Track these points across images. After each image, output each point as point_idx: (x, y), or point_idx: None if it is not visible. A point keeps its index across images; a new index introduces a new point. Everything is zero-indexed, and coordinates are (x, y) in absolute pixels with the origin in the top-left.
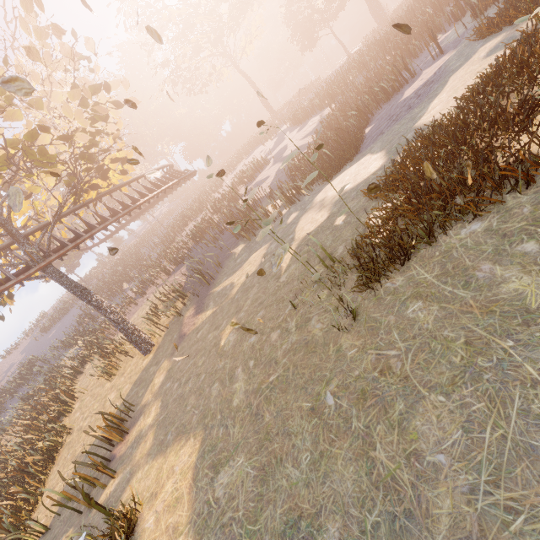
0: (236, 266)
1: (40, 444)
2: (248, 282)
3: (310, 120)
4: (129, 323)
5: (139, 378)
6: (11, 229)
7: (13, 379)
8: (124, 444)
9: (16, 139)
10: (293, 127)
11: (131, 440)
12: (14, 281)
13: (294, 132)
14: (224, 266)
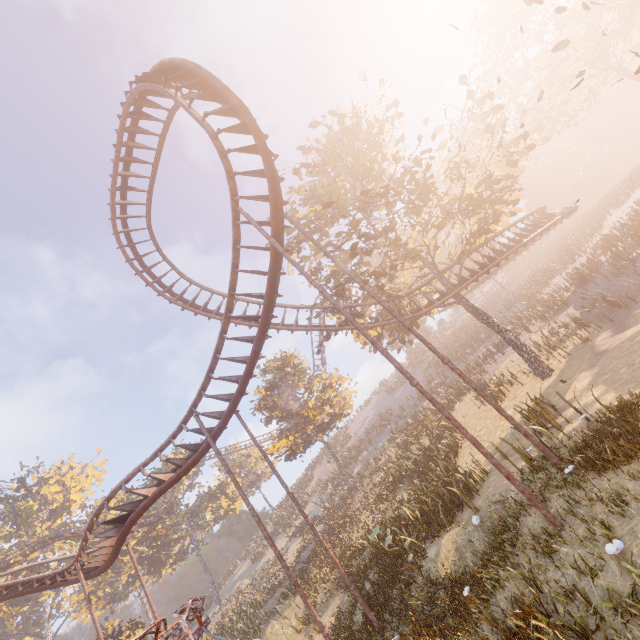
0: None
1: (443, 441)
2: None
3: None
4: (526, 345)
5: (544, 393)
6: (434, 267)
7: (374, 423)
8: (561, 418)
9: (456, 197)
10: None
11: (571, 412)
12: (440, 302)
13: None
14: None
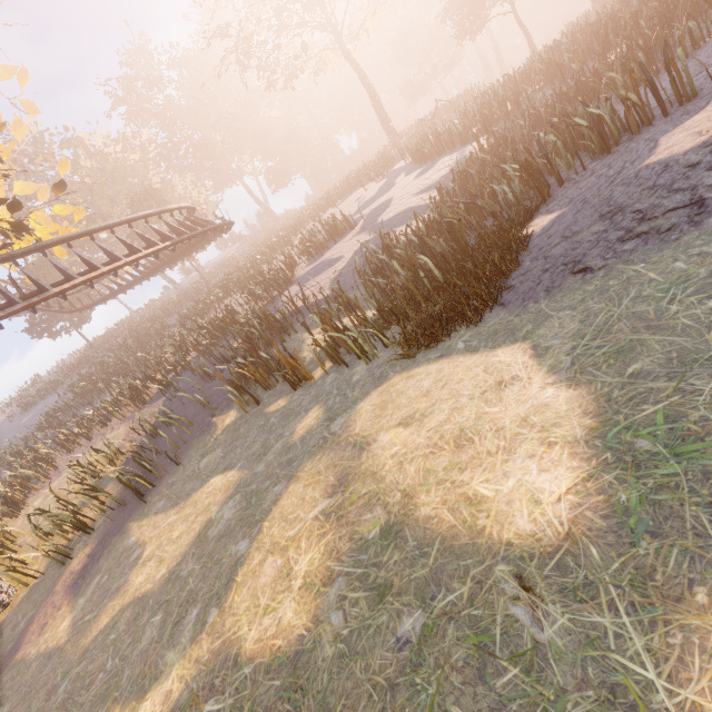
0: (190, 479)
1: None
2: (107, 643)
3: (440, 159)
4: None
5: None
6: None
7: None
8: None
9: None
10: (412, 167)
11: None
12: None
13: (410, 175)
14: (186, 455)
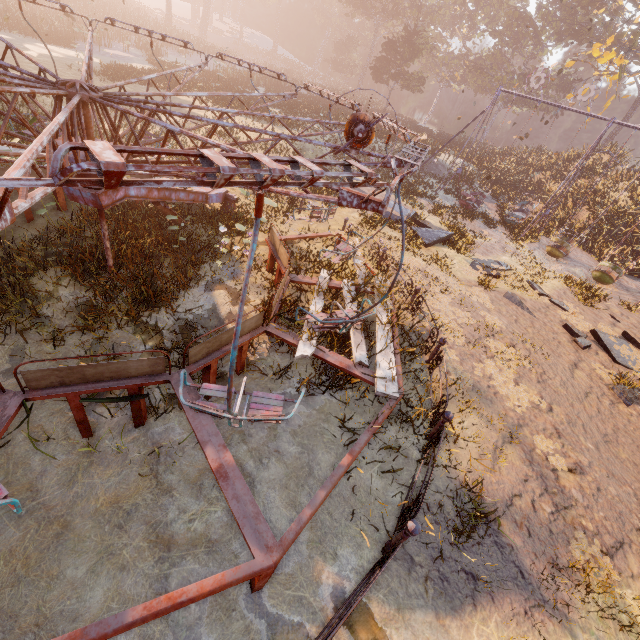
0: None
1: None
2: None
3: None
4: None
5: None
6: None
7: None
8: None
9: None
10: None
11: None
12: None
13: None
14: None
